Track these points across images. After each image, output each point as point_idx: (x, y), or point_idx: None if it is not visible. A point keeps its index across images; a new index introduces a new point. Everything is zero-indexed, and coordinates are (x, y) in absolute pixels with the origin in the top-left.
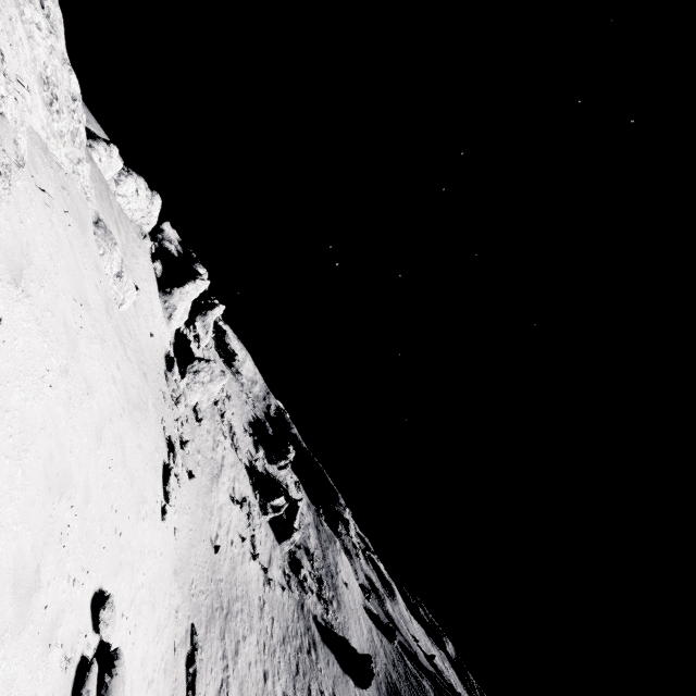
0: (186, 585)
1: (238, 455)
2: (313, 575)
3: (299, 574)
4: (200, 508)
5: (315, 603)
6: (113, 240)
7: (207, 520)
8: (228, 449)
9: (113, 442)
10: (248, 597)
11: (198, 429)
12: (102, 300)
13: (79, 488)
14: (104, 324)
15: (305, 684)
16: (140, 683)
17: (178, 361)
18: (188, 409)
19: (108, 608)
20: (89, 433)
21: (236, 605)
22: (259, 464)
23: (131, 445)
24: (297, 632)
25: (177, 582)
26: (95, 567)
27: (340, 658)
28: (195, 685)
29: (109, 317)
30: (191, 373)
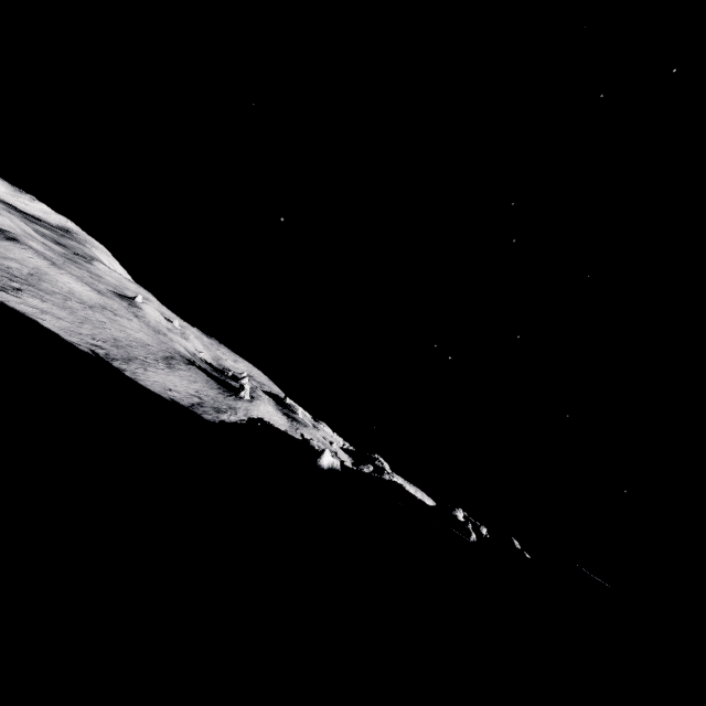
0: None
1: None
2: None
3: None
4: None
5: None
6: None
7: None
8: None
9: None
10: None
11: None
12: None
13: None
14: None
15: None
16: None
17: None
18: None
19: None
20: None
21: None
22: None
23: None
24: None
25: None
26: None
27: None
28: None
29: None
30: None
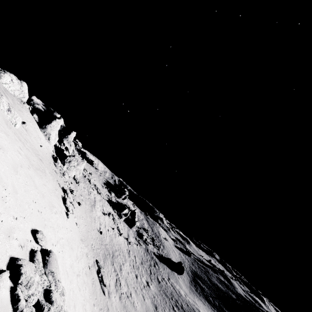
0: (89, 246)
1: (102, 196)
2: (149, 238)
3: (143, 238)
4: (88, 217)
5: (153, 248)
6: (0, 94)
7: (93, 222)
8: (96, 194)
9: (26, 176)
10: (121, 250)
11: (78, 186)
12: (2, 118)
13: (9, 186)
14: (6, 128)
15: (155, 277)
16: (72, 273)
17: (60, 159)
18: (71, 178)
19: (40, 233)
20: (8, 166)
21: (116, 253)
22: (113, 199)
23: (38, 182)
24: (147, 259)
25: (84, 244)
26: (29, 219)
27: (169, 266)
28: (103, 280)
29: (8, 127)
30: (67, 163)
